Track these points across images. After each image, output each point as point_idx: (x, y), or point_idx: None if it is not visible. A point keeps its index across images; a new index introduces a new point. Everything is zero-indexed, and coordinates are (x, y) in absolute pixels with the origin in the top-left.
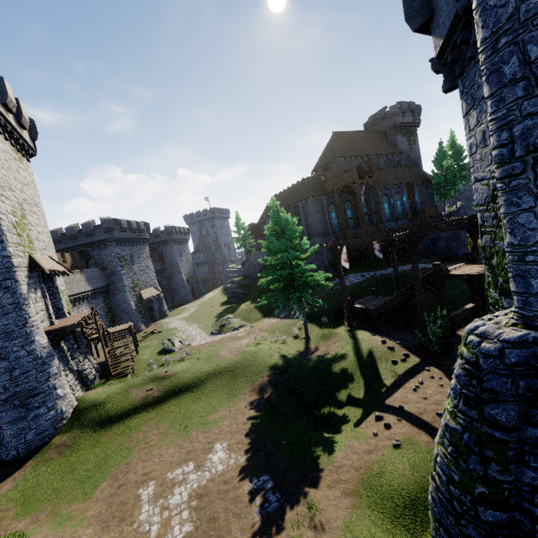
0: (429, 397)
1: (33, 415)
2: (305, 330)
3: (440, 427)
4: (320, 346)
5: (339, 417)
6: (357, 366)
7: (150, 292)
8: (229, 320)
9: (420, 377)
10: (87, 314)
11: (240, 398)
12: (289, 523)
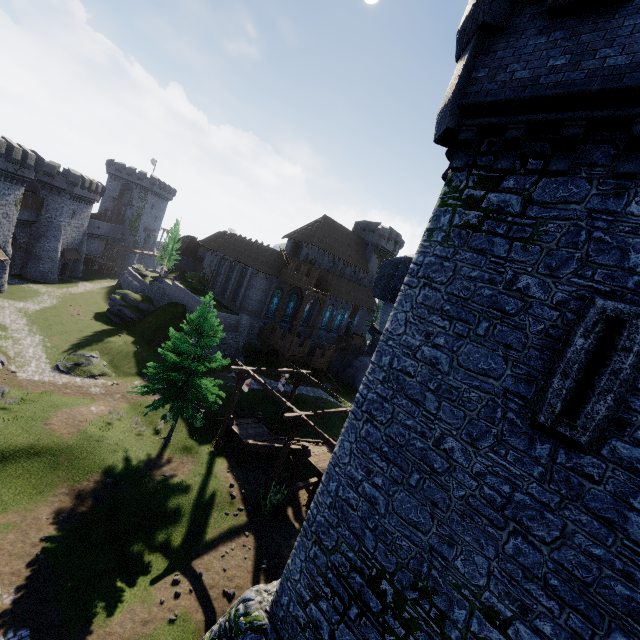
0: (229, 569)
1: None
2: (170, 432)
3: (217, 606)
4: (174, 460)
5: (143, 564)
6: (193, 507)
7: None
8: (90, 360)
9: (236, 541)
10: None
11: (47, 501)
12: None
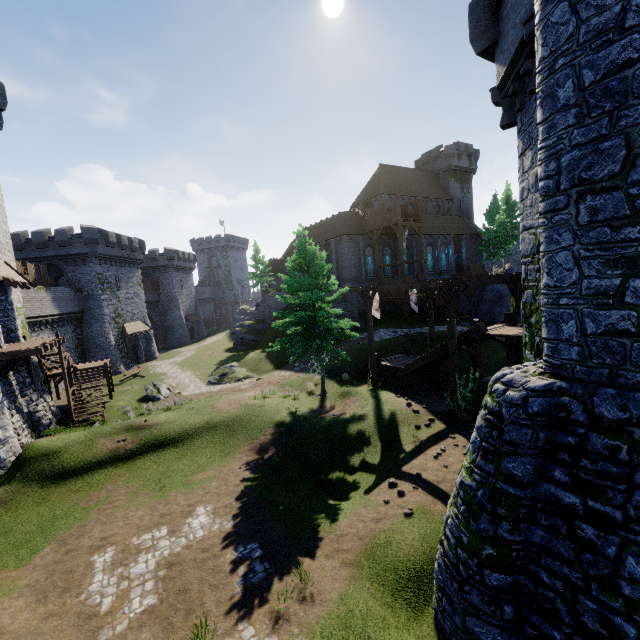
0: (450, 465)
1: None
2: (322, 386)
3: None
4: (337, 405)
5: (348, 483)
6: (376, 429)
7: (137, 326)
8: (232, 369)
9: (444, 444)
10: (48, 341)
11: (235, 457)
12: (275, 595)
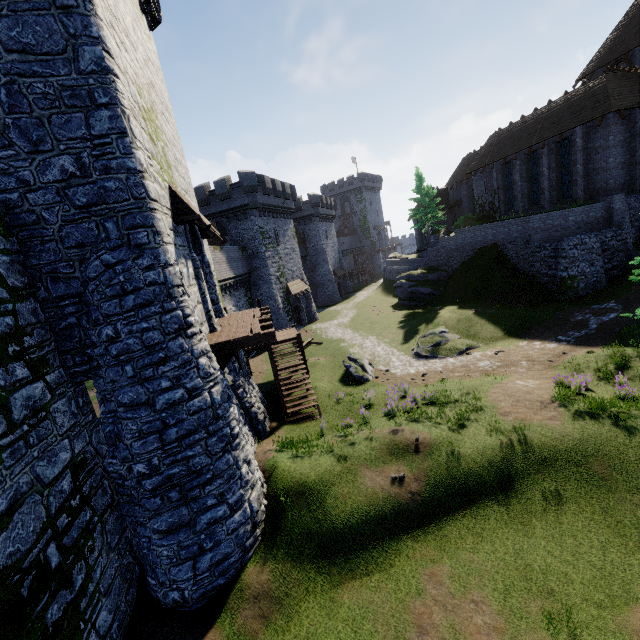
0: None
1: (204, 521)
2: None
3: None
4: None
5: None
6: None
7: (298, 285)
8: (443, 336)
9: None
10: (260, 314)
11: None
12: None
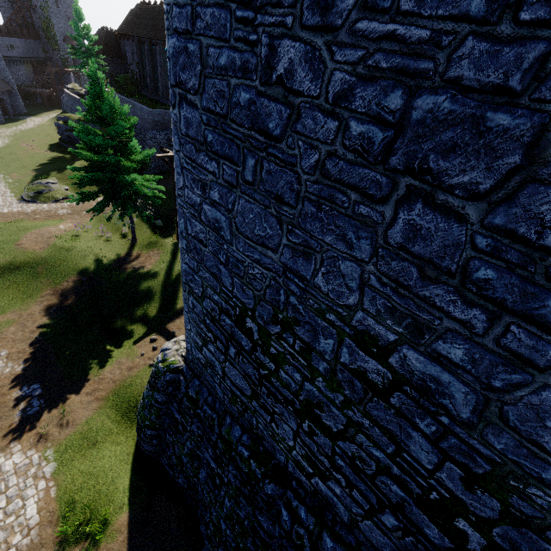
0: None
1: None
2: (132, 234)
3: None
4: (142, 255)
5: (127, 332)
6: (162, 288)
7: None
8: (49, 186)
9: None
10: None
11: (37, 301)
12: (43, 423)
